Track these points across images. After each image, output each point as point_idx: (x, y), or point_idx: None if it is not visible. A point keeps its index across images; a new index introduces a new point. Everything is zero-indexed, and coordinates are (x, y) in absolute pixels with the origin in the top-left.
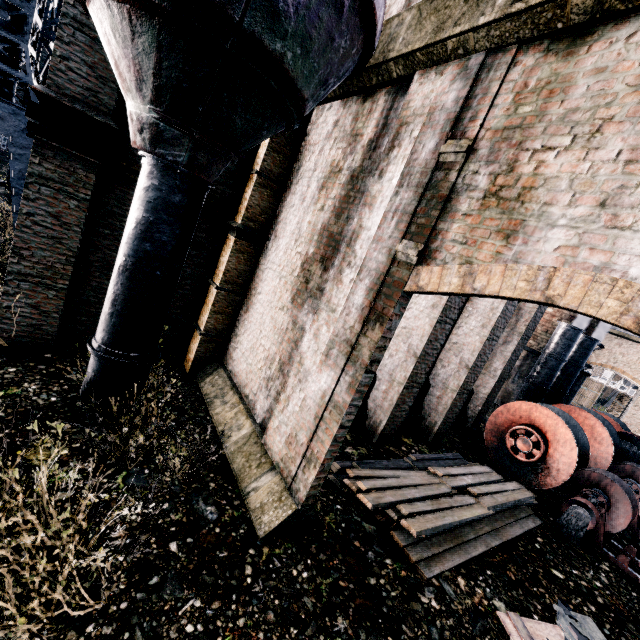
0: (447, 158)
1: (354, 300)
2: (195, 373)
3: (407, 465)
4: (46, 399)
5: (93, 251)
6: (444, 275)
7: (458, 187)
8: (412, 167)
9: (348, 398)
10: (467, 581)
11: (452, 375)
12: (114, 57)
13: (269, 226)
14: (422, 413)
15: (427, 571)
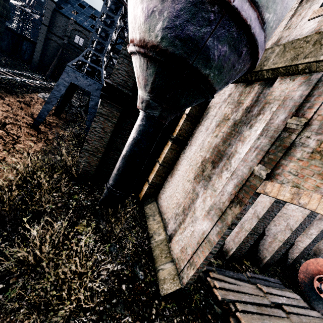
0: (291, 126)
1: (227, 188)
2: (143, 201)
3: (244, 278)
4: (86, 203)
5: (113, 143)
6: (281, 190)
7: (296, 143)
8: (269, 126)
9: (216, 239)
10: None
11: (280, 232)
12: (137, 75)
13: (188, 139)
14: (258, 248)
15: None
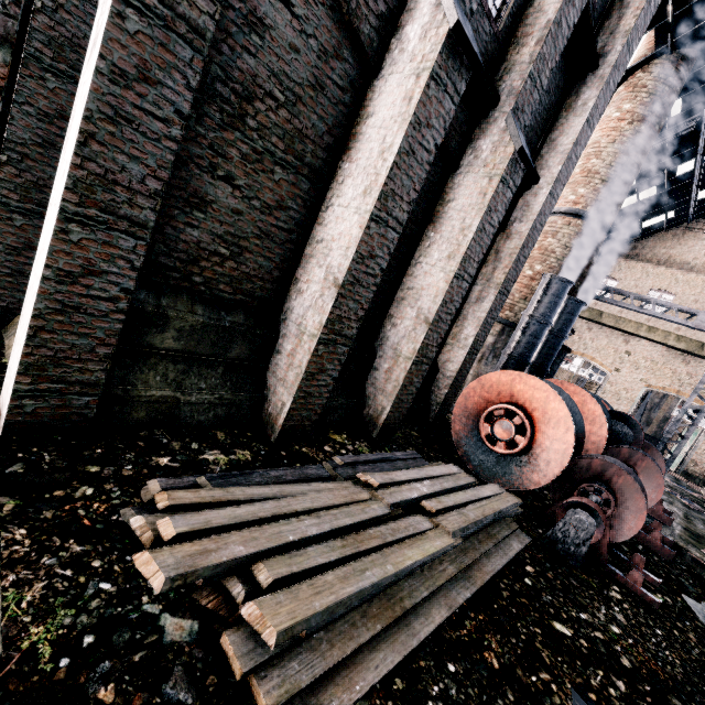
0: None
1: None
2: None
3: (321, 474)
4: None
5: None
6: None
7: None
8: None
9: None
10: None
11: (406, 336)
12: None
13: None
14: (365, 397)
15: None
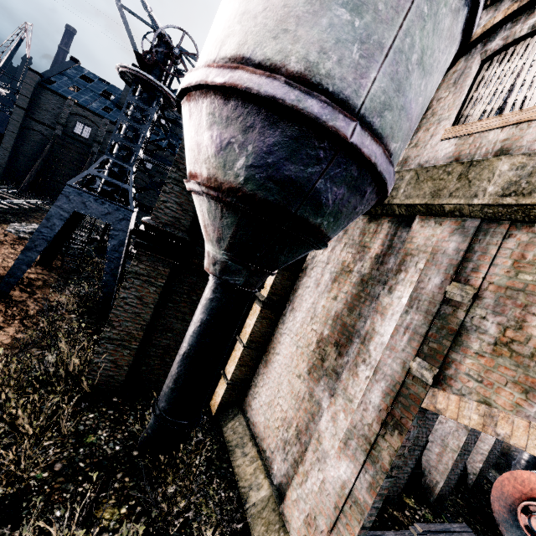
0: (453, 297)
1: (371, 398)
2: (219, 415)
3: None
4: (112, 448)
5: (159, 318)
6: (462, 407)
7: (467, 325)
8: (420, 294)
9: (369, 499)
10: None
11: (451, 433)
12: (204, 222)
13: (287, 298)
14: (421, 468)
15: None
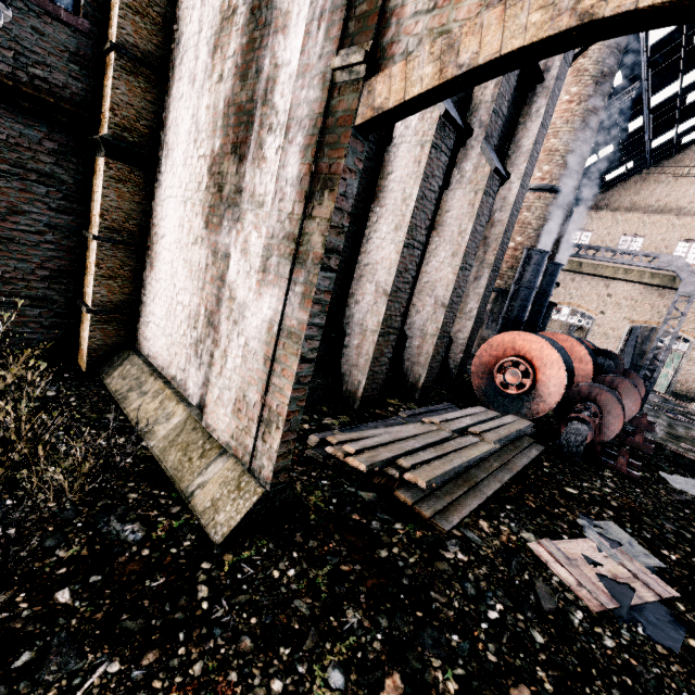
0: None
1: (287, 175)
2: (97, 370)
3: (398, 422)
4: None
5: None
6: (410, 71)
7: None
8: None
9: (304, 315)
10: (490, 522)
11: (429, 319)
12: None
13: (156, 139)
14: (404, 370)
15: (445, 523)
